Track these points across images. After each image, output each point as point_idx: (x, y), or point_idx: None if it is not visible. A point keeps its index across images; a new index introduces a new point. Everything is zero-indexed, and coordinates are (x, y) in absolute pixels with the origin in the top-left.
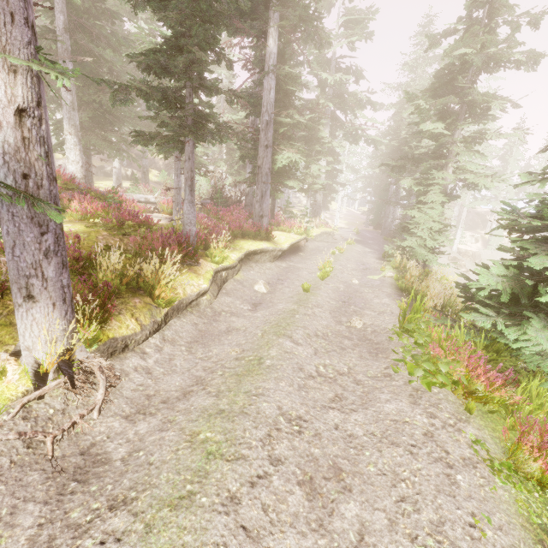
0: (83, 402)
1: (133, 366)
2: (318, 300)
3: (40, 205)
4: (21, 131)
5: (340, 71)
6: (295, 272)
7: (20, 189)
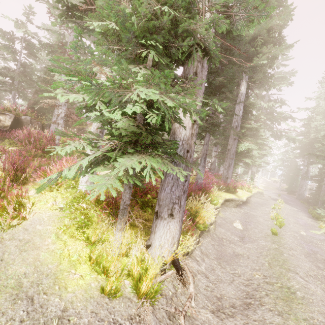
0: (182, 291)
1: (196, 269)
2: (289, 243)
3: (193, 166)
4: (191, 130)
5: (270, 101)
6: (254, 218)
7: (184, 157)
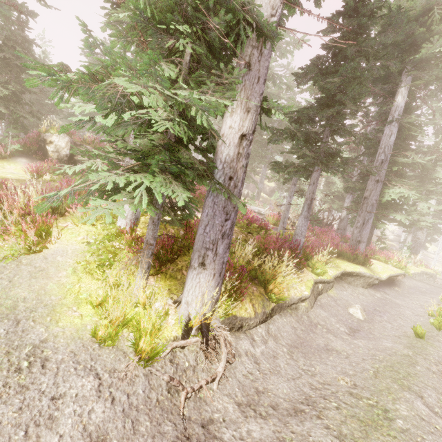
0: (207, 367)
1: (244, 349)
2: (441, 355)
3: (234, 199)
4: (239, 148)
5: None
6: (395, 308)
7: (224, 186)
